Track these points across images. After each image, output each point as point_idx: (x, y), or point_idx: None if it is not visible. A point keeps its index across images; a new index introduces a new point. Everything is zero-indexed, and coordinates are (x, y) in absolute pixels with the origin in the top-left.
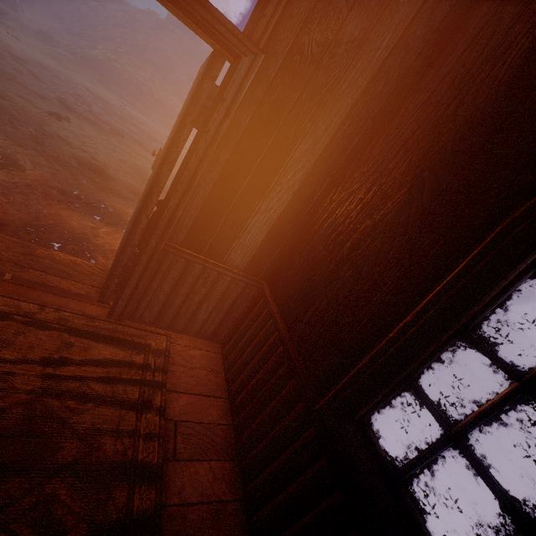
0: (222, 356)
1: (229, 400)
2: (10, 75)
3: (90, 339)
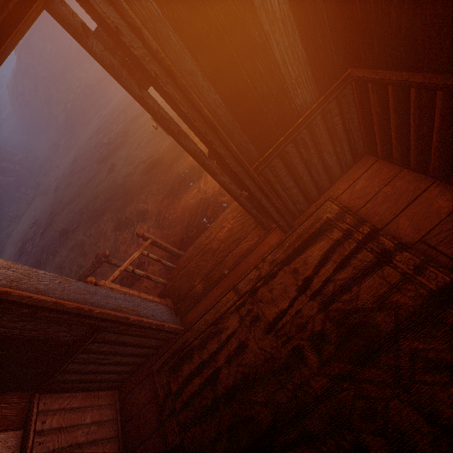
0: (382, 160)
1: (441, 181)
2: (83, 185)
3: (298, 256)
